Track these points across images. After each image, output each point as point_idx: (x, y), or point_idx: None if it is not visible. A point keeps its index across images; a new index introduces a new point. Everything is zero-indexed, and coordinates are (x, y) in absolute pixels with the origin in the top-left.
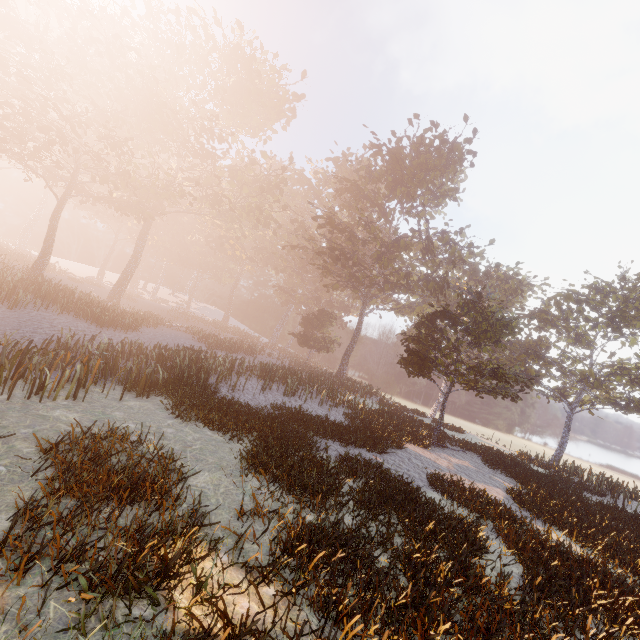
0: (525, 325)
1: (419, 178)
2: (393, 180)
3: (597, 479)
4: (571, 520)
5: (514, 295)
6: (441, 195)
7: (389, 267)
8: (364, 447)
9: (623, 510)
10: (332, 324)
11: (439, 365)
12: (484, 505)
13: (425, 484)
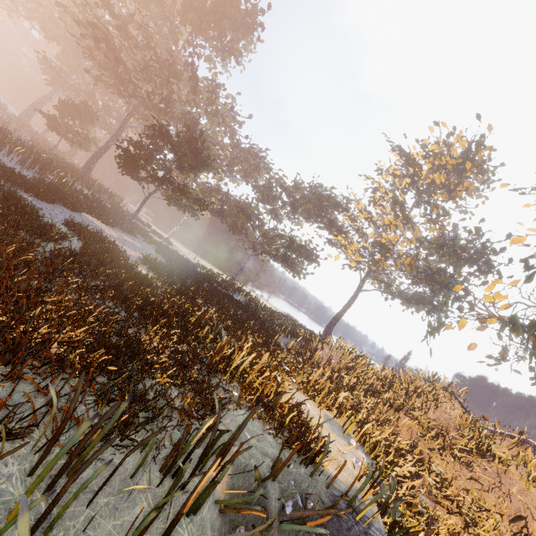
0: (222, 170)
1: (211, 15)
2: (189, 0)
3: (232, 284)
4: (166, 271)
5: (255, 171)
6: (228, 50)
7: (170, 98)
8: (21, 188)
9: (224, 292)
10: (93, 123)
11: (144, 169)
12: (100, 242)
13: (61, 222)
